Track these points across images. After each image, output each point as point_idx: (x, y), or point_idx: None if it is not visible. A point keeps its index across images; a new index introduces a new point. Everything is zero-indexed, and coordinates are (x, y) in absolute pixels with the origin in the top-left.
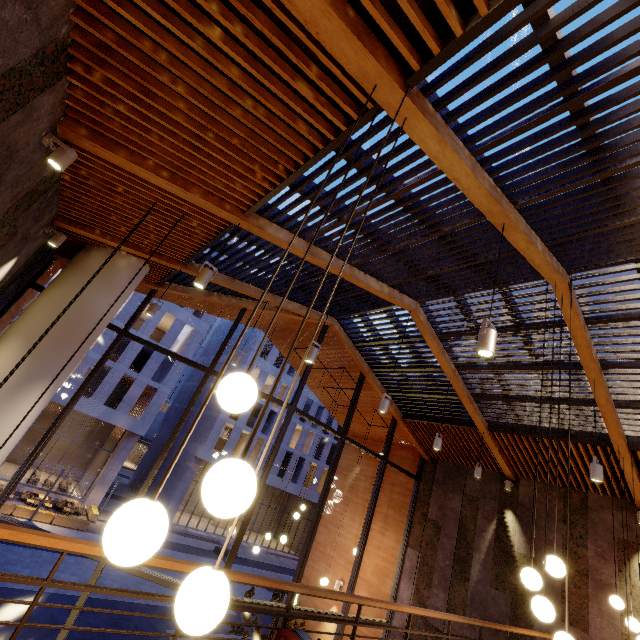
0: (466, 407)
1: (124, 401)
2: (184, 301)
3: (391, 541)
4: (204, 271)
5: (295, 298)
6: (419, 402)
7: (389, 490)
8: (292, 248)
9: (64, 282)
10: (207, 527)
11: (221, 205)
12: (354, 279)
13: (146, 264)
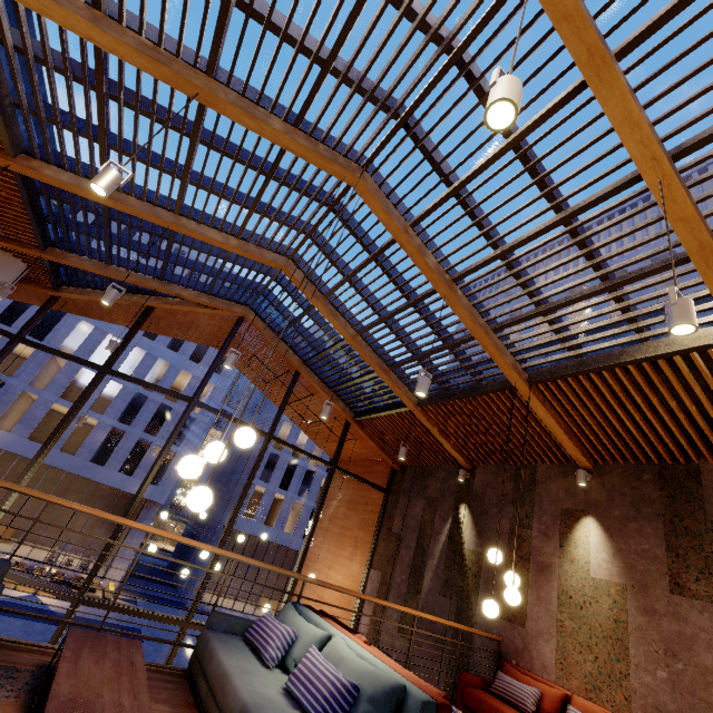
0: (384, 380)
1: (140, 467)
2: (111, 316)
3: (357, 566)
4: None
5: (186, 283)
6: (357, 392)
7: (362, 511)
8: (85, 193)
9: None
10: (247, 609)
11: None
12: (183, 228)
13: (17, 259)
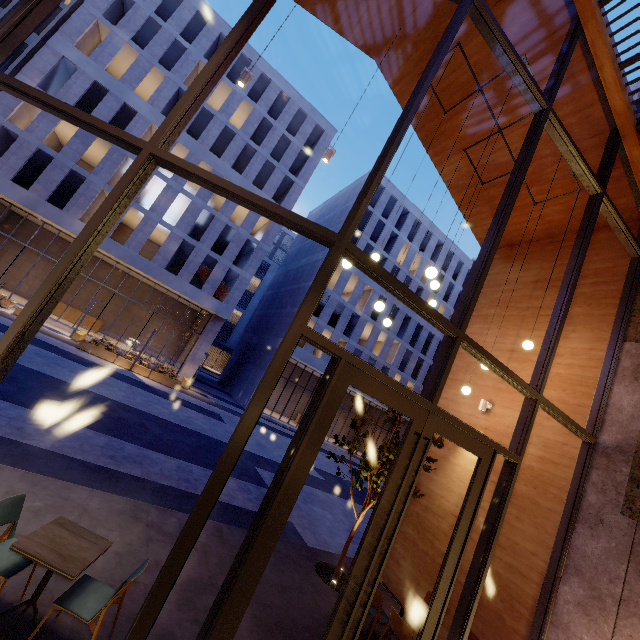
0: None
1: (208, 282)
2: None
3: (584, 342)
4: None
5: None
6: None
7: None
8: None
9: None
10: (289, 422)
11: None
12: None
13: None
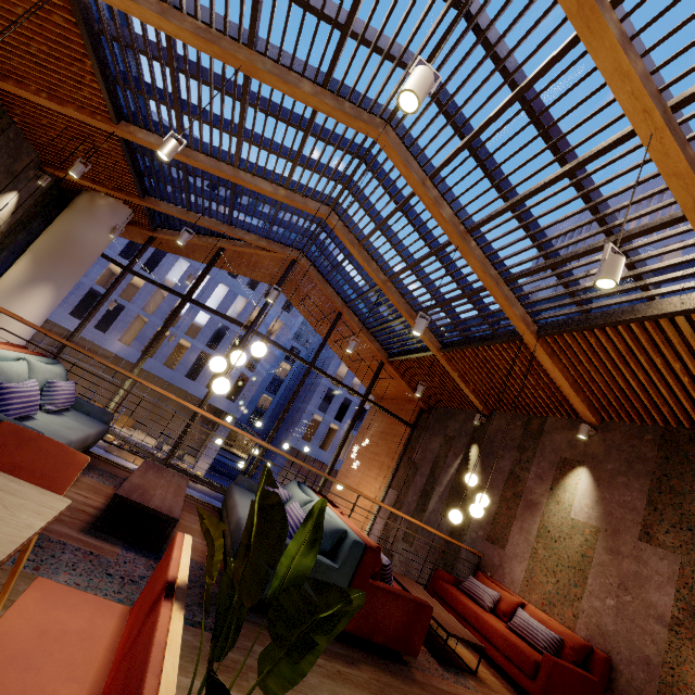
0: (410, 324)
1: None
2: (194, 255)
3: (380, 484)
4: (76, 164)
5: (249, 228)
6: (390, 334)
7: (390, 441)
8: None
9: (61, 217)
10: None
11: (93, 116)
12: (240, 181)
13: (125, 205)
